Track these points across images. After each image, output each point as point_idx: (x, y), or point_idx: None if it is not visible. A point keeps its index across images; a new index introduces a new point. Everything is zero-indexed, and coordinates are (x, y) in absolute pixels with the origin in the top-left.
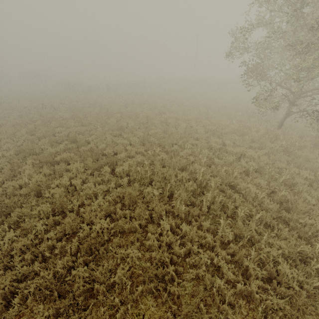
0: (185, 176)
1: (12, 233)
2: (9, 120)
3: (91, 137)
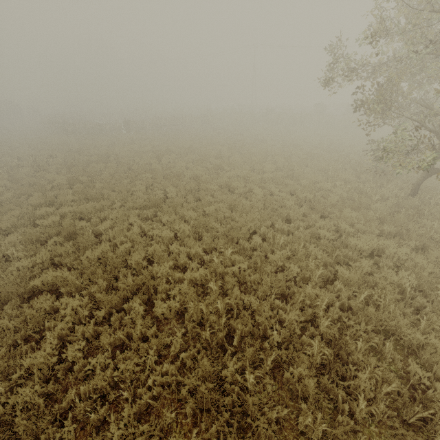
0: (296, 317)
1: None
2: None
3: (104, 225)
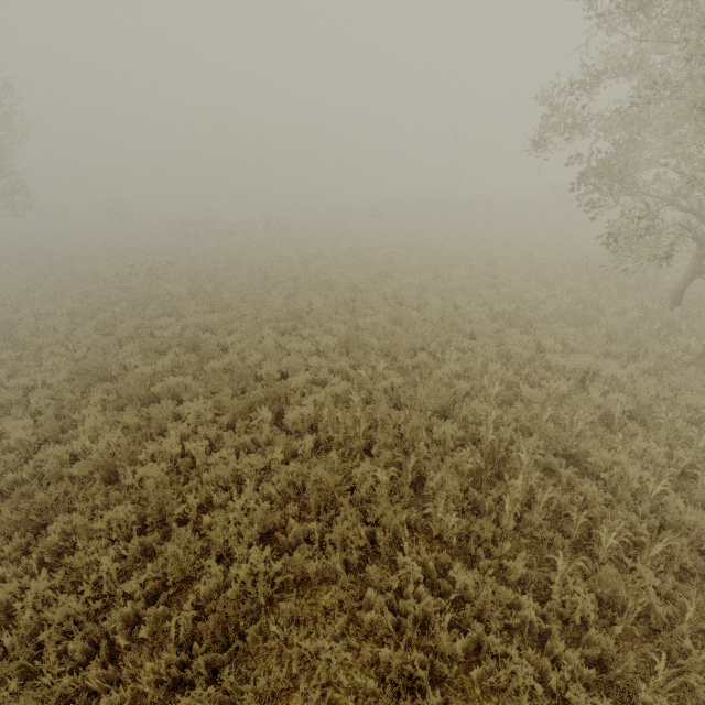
0: (452, 431)
1: (45, 581)
2: (63, 303)
3: (232, 337)
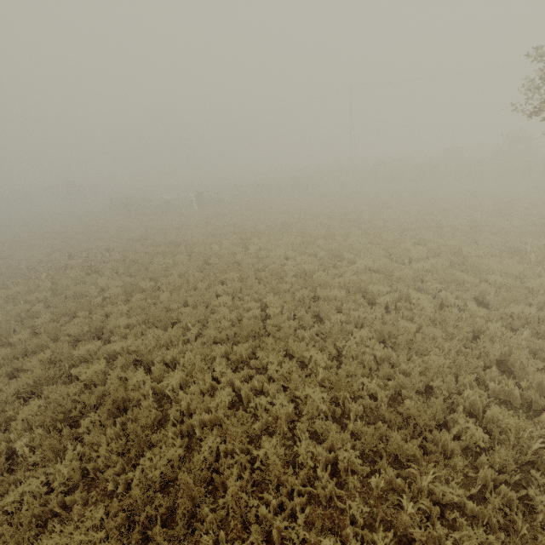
0: None
1: None
2: None
3: (171, 381)
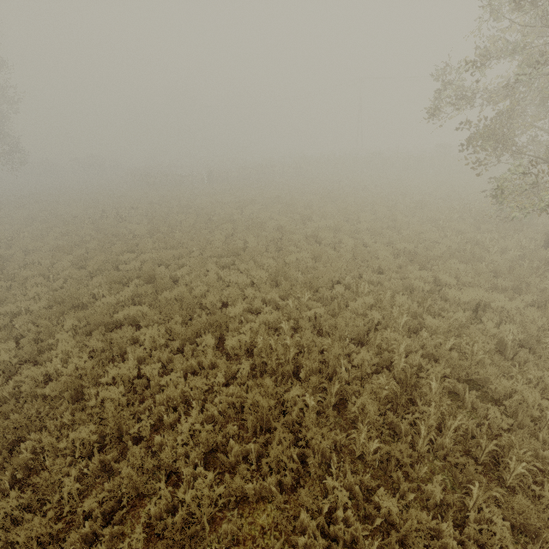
0: (369, 358)
1: (13, 501)
2: (47, 240)
3: (181, 270)
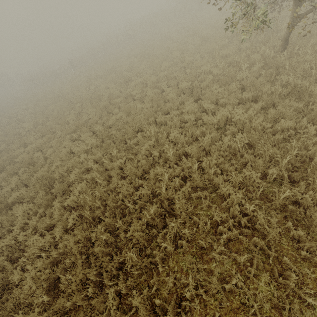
0: (144, 192)
1: None
2: None
3: (48, 152)
